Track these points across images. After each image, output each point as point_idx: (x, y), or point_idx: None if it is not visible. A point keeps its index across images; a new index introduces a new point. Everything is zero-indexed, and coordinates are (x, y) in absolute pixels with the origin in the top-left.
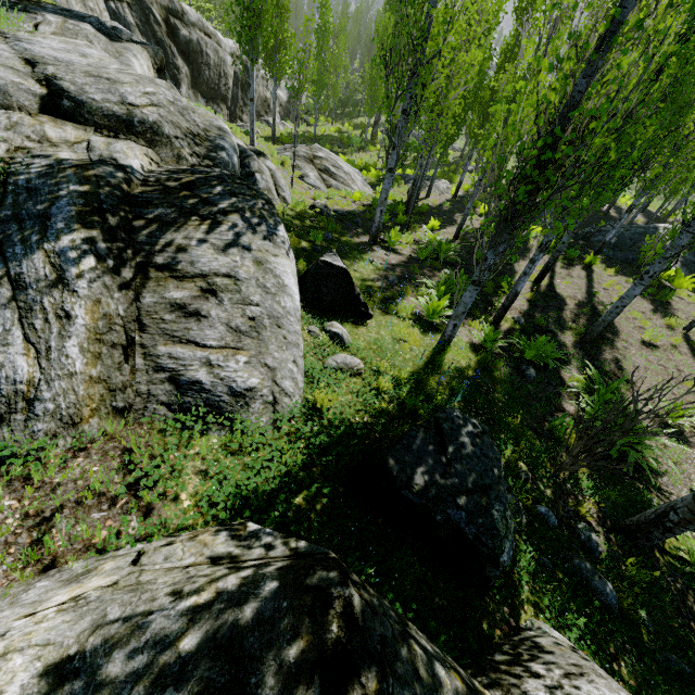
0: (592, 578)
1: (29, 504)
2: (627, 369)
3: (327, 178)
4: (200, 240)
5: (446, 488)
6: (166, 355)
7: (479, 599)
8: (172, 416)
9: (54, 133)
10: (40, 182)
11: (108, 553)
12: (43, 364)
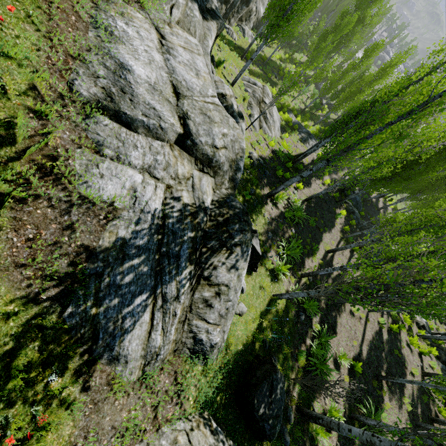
0: (286, 435)
1: (152, 400)
2: (337, 324)
3: (262, 120)
4: (223, 263)
5: (268, 415)
6: (195, 325)
7: (255, 444)
8: (189, 354)
9: (181, 170)
10: (177, 227)
11: (172, 424)
12: (164, 338)
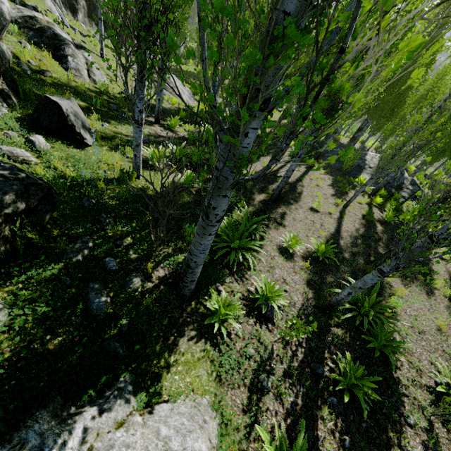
0: (90, 292)
1: None
2: (286, 219)
3: None
4: None
5: None
6: None
7: None
8: None
9: None
10: None
11: None
12: None
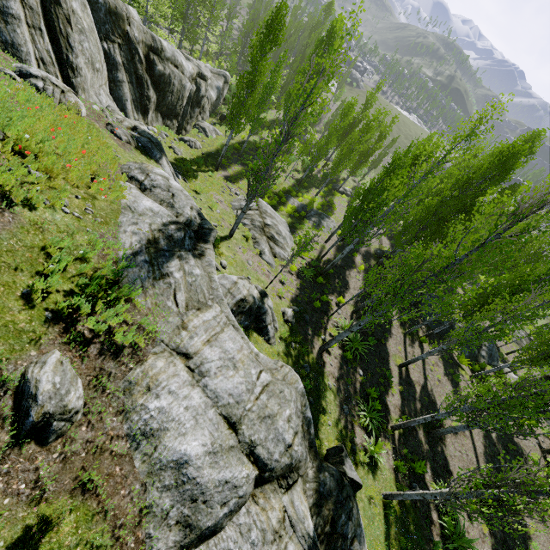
0: None
1: None
2: (448, 460)
3: (273, 246)
4: None
5: None
6: None
7: None
8: None
9: (274, 519)
10: None
11: None
12: None
